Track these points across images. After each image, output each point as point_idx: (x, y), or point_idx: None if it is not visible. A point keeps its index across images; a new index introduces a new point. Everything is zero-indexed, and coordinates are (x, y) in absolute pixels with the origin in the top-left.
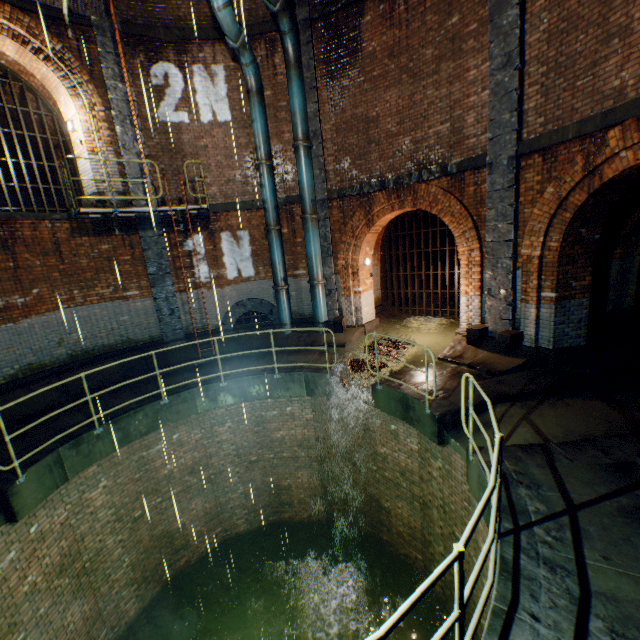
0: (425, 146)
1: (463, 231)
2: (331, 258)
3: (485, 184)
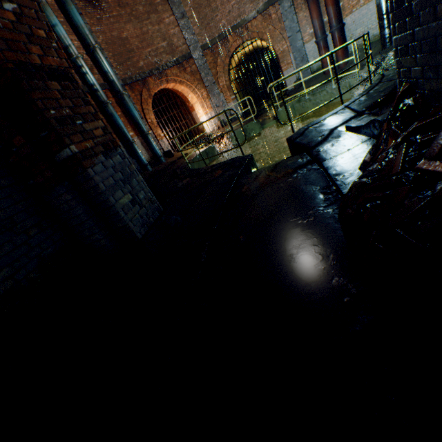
0: (160, 53)
1: (195, 87)
2: (144, 120)
3: (194, 66)
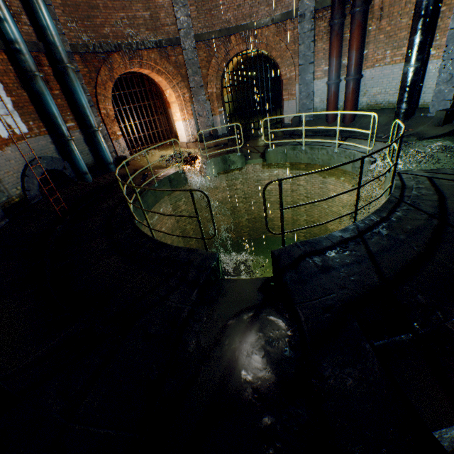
0: (137, 24)
1: (177, 83)
2: (95, 108)
3: (180, 56)
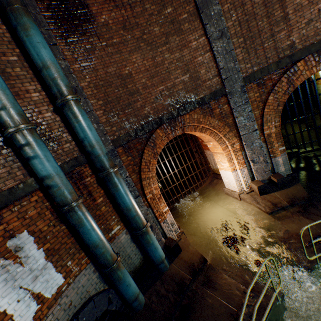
0: (176, 90)
1: (224, 135)
2: (140, 197)
3: (225, 105)
